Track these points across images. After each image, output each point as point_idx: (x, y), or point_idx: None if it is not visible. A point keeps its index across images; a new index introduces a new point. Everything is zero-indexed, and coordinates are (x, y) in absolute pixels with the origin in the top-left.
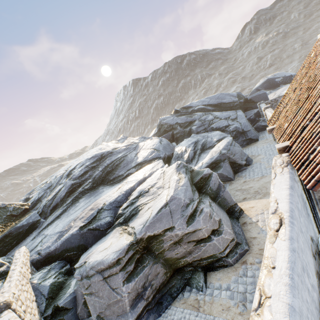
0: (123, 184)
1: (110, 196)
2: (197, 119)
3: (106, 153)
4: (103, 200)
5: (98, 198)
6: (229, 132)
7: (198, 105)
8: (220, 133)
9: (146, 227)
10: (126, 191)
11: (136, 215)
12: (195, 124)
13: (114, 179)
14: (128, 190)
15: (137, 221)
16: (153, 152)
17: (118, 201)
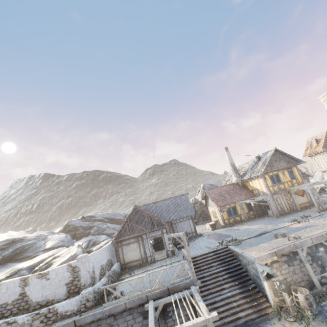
0: (35, 259)
1: (26, 264)
2: (96, 226)
3: (18, 239)
4: (21, 266)
5: (14, 266)
6: (112, 237)
7: (100, 217)
8: (106, 236)
9: (60, 263)
10: (40, 261)
11: (51, 266)
12: (94, 229)
13: (22, 258)
14: (41, 260)
15: (53, 266)
16: (60, 242)
17: (33, 265)
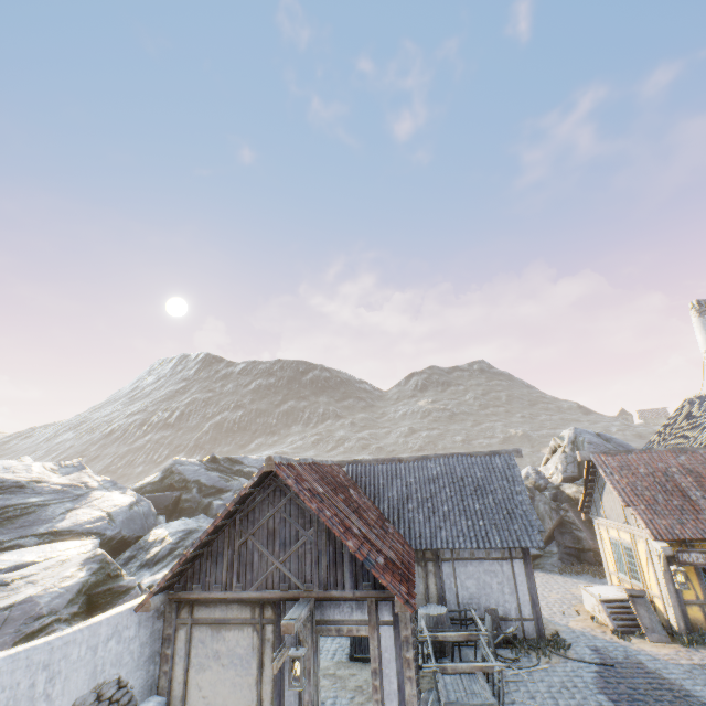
0: None
1: None
2: (234, 490)
3: (10, 482)
4: None
5: None
6: None
7: (253, 466)
8: None
9: None
10: None
11: None
12: (224, 496)
13: None
14: None
15: None
16: (101, 520)
17: None
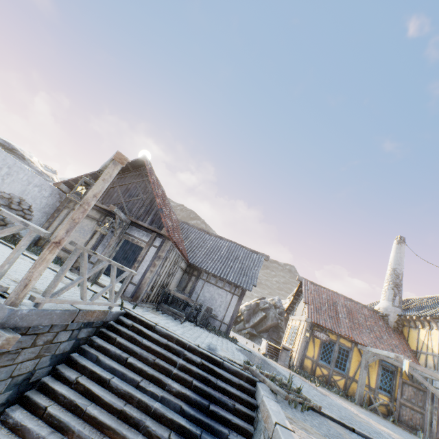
0: None
1: None
2: None
3: (20, 153)
4: None
5: None
6: None
7: None
8: None
9: None
10: None
11: None
12: None
13: None
14: None
15: None
16: None
17: None
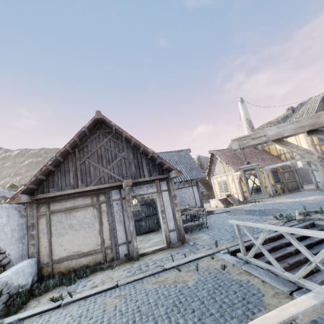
0: None
1: None
2: None
3: None
4: None
5: None
6: None
7: None
8: None
9: None
10: None
11: None
12: None
13: None
14: None
15: None
16: None
17: None
